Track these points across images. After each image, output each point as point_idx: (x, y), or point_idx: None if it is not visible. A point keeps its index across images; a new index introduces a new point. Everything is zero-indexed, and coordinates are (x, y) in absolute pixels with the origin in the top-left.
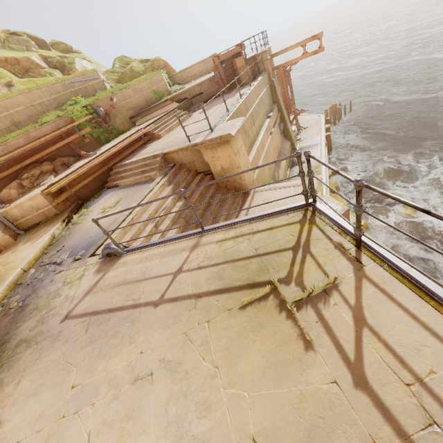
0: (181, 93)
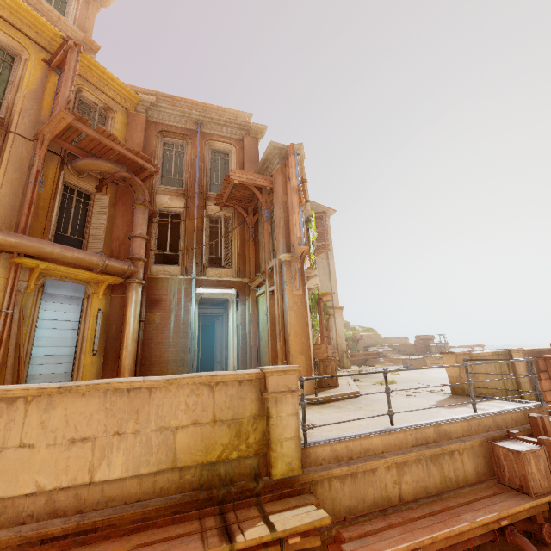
0: (394, 345)
